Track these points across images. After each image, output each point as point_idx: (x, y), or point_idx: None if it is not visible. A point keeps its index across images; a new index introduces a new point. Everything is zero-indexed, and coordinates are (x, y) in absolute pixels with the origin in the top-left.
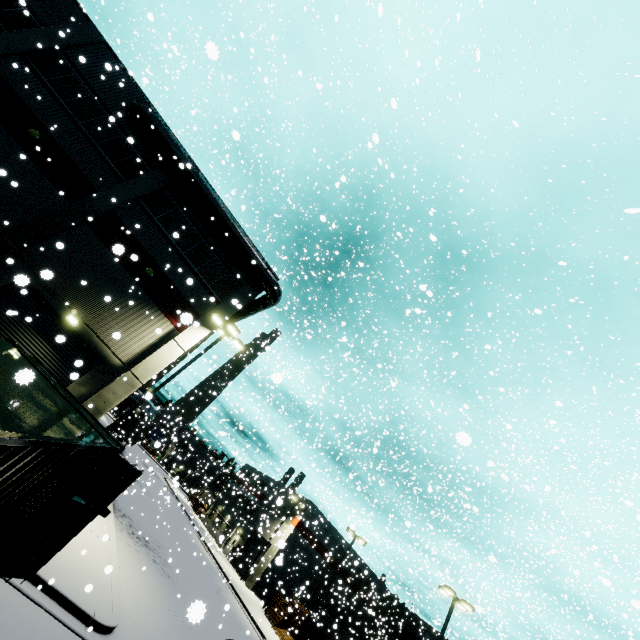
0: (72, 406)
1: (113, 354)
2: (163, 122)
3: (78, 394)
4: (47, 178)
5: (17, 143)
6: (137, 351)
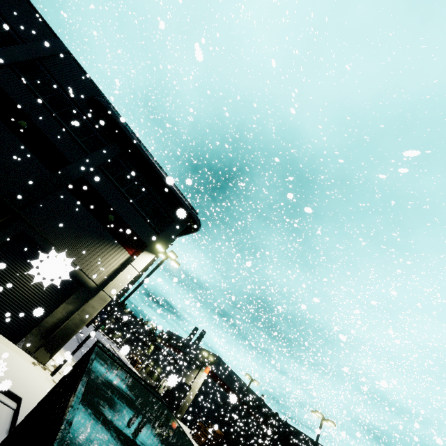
0: (141, 384)
1: (90, 279)
2: (113, 108)
3: (67, 311)
4: (34, 156)
5: (11, 132)
6: (106, 275)
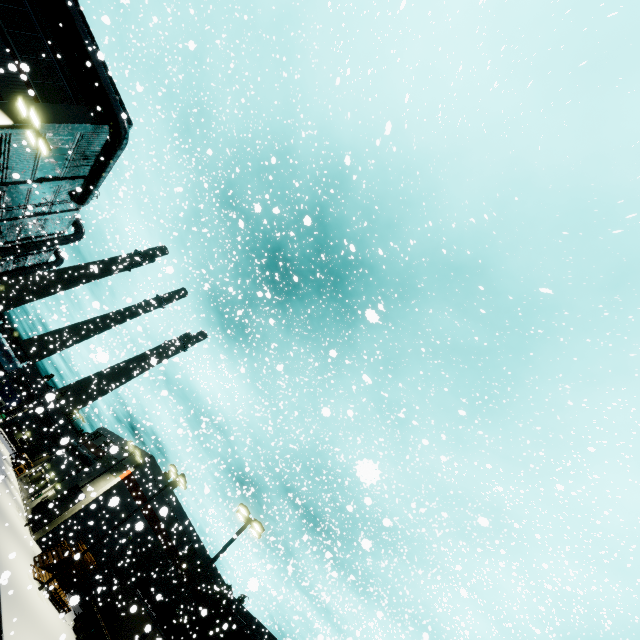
0: None
1: None
2: None
3: None
4: None
5: None
6: None
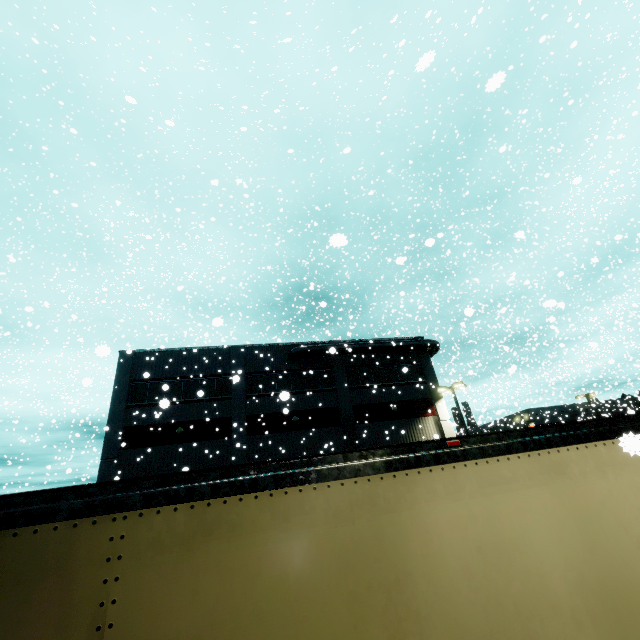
0: None
1: None
2: (302, 343)
3: None
4: (323, 428)
5: (298, 431)
6: None
